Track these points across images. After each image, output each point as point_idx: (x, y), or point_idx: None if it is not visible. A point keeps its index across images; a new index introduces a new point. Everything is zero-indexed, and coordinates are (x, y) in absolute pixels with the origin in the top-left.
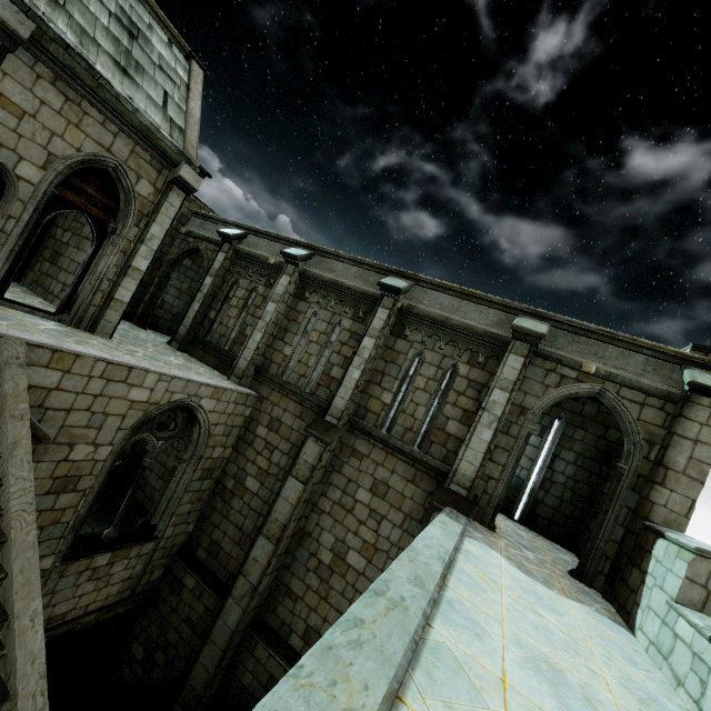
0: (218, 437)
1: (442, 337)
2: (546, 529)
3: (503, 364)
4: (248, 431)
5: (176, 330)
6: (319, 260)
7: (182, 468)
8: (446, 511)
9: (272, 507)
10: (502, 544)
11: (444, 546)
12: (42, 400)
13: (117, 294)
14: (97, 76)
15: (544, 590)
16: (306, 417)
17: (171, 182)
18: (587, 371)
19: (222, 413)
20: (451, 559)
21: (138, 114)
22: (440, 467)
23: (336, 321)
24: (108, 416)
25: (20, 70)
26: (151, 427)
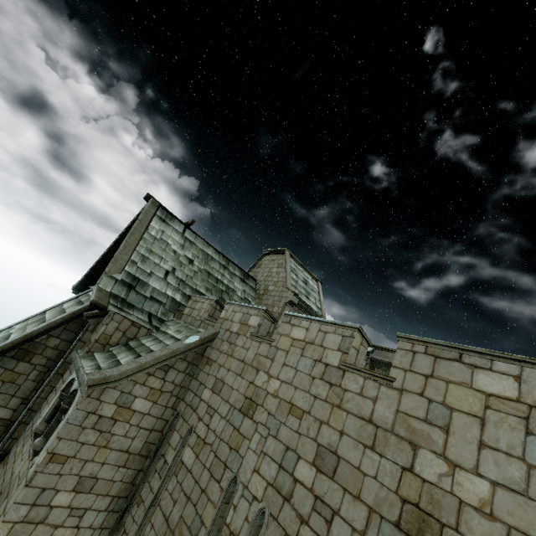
0: None
1: None
2: None
3: None
4: None
5: None
6: (378, 352)
7: None
8: None
9: None
10: None
11: None
12: None
13: None
14: (308, 306)
15: None
16: None
17: None
18: None
19: None
20: None
21: (316, 312)
22: None
23: None
24: None
25: (292, 310)
26: None
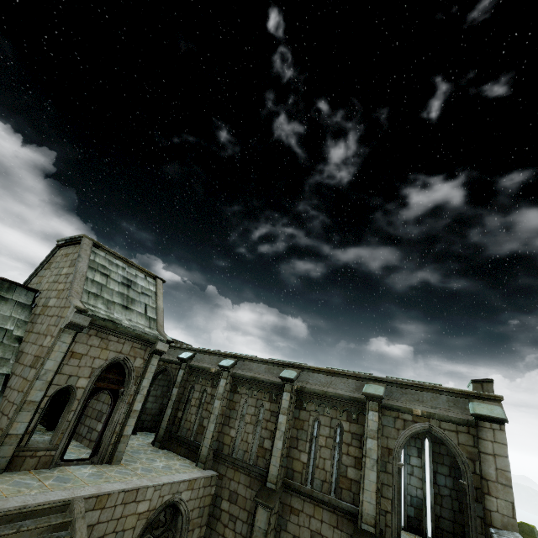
0: (195, 519)
1: (327, 404)
2: None
3: (367, 419)
4: (215, 507)
5: (157, 432)
6: (241, 364)
7: None
8: None
9: None
10: None
11: None
12: (89, 535)
13: (124, 432)
14: (116, 324)
15: None
16: (253, 485)
17: (152, 353)
18: (416, 414)
19: (196, 499)
20: None
21: (135, 331)
22: (351, 509)
23: (259, 405)
24: (125, 531)
25: (82, 337)
26: (150, 528)
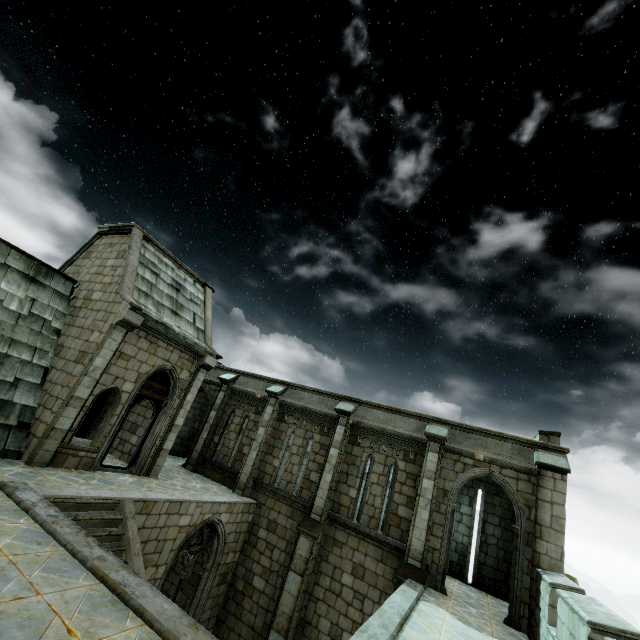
0: (230, 543)
1: (383, 442)
2: (492, 588)
3: (426, 460)
4: (251, 535)
5: (189, 455)
6: (292, 392)
7: (205, 576)
8: (406, 582)
9: (279, 601)
10: (450, 604)
11: (403, 606)
12: None
13: (164, 446)
14: (168, 329)
15: (476, 633)
16: (295, 516)
17: (199, 367)
18: (478, 459)
19: (233, 523)
20: (406, 614)
21: (186, 339)
22: (399, 545)
23: (308, 436)
24: (166, 541)
25: (132, 337)
26: (188, 544)
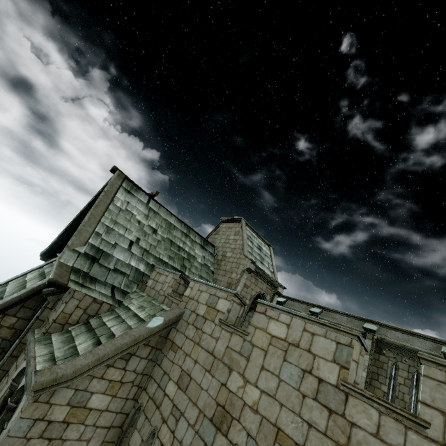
0: None
1: (404, 354)
2: None
3: None
4: None
5: None
6: (326, 313)
7: None
8: None
9: None
10: None
11: None
12: None
13: None
14: (264, 272)
15: None
16: None
17: (275, 293)
18: None
19: None
20: None
21: (271, 278)
22: None
23: None
24: None
25: (249, 276)
26: None
